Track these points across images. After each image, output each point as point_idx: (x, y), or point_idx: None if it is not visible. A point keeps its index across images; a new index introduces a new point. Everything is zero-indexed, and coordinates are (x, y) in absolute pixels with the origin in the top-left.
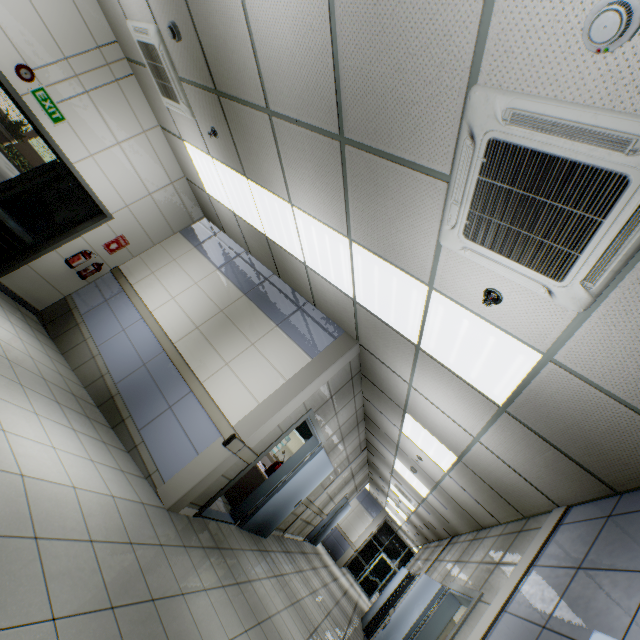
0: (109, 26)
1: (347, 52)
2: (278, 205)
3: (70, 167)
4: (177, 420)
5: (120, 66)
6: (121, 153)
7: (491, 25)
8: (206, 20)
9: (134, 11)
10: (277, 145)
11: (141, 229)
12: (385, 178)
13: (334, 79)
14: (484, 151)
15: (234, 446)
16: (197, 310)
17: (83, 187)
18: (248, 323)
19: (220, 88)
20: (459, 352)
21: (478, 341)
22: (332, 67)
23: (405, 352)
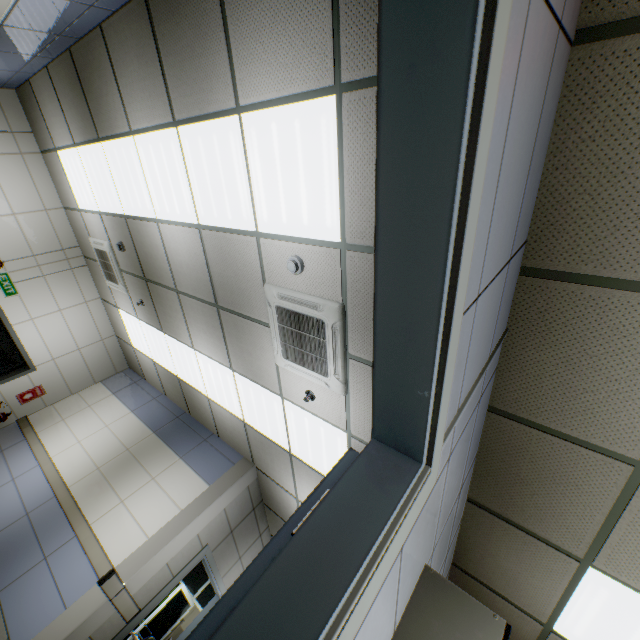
0: (76, 238)
1: (213, 265)
2: (186, 350)
3: (9, 328)
4: (51, 571)
5: (77, 260)
6: (61, 317)
7: (264, 261)
8: (142, 244)
9: (96, 233)
10: (183, 310)
11: (62, 379)
12: (242, 327)
13: (209, 276)
14: (276, 311)
15: (111, 587)
16: (102, 451)
17: (15, 344)
18: (152, 458)
19: (148, 277)
20: (312, 448)
21: (317, 433)
22: (208, 271)
23: (285, 462)
